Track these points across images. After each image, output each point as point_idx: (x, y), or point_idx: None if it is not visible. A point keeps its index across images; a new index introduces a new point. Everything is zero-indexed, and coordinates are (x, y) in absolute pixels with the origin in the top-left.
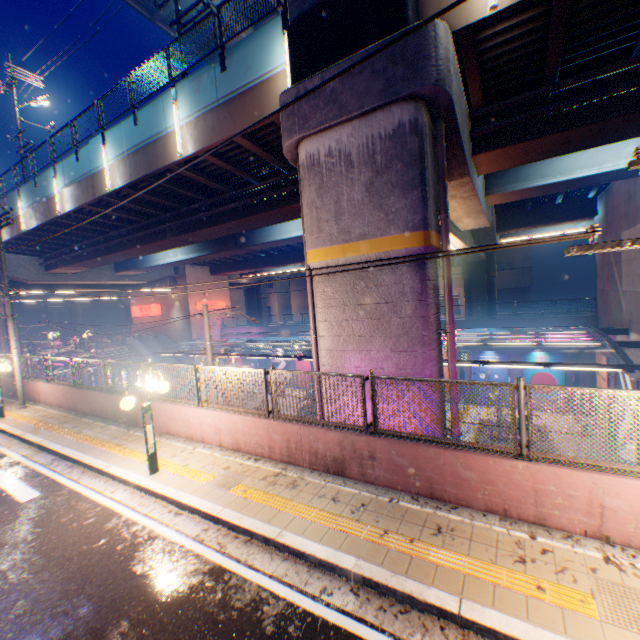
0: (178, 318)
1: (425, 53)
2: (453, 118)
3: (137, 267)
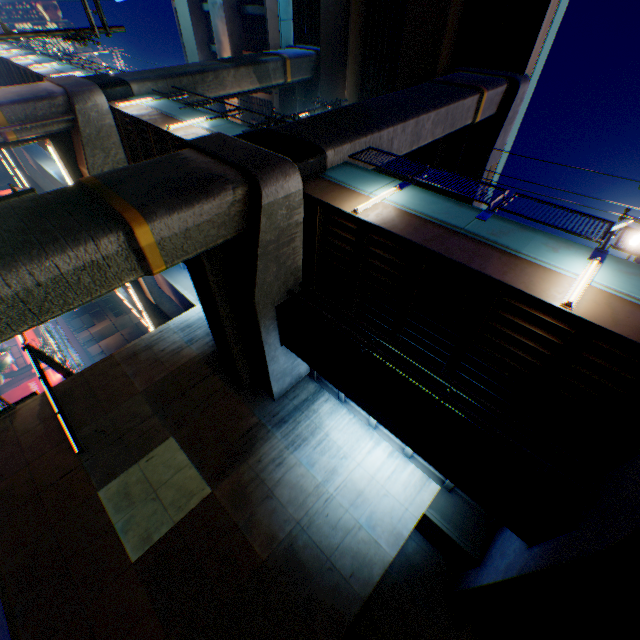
0: None
1: (85, 88)
2: (78, 118)
3: (34, 156)
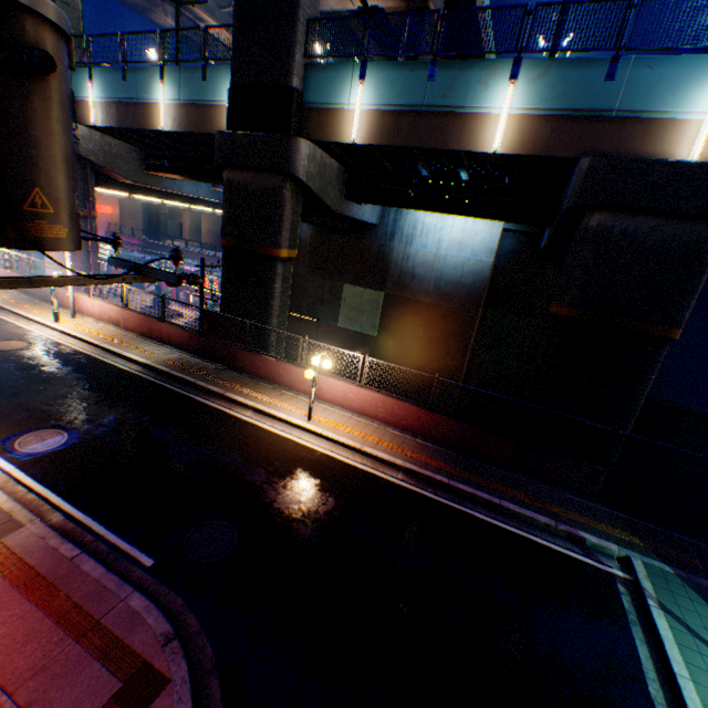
0: None
1: None
2: (92, 162)
3: None
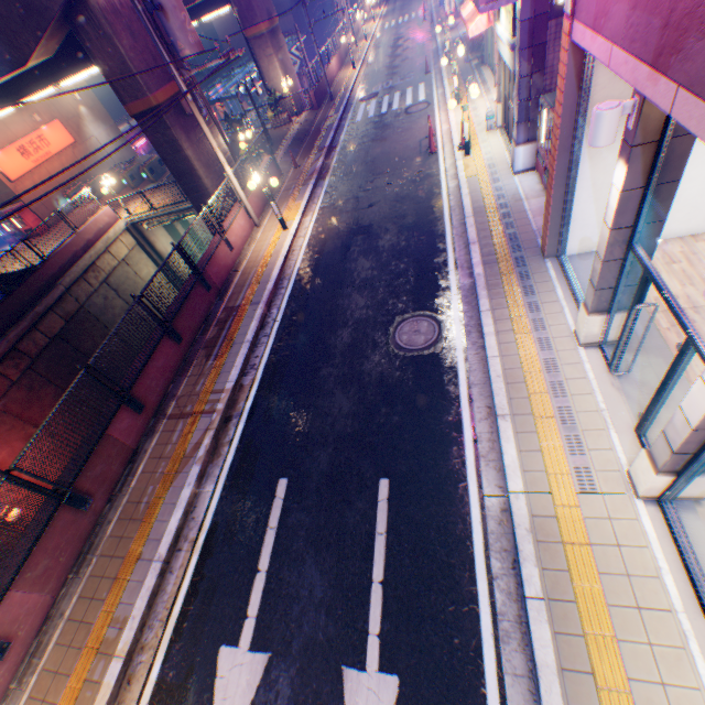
0: (101, 136)
1: None
2: None
3: None
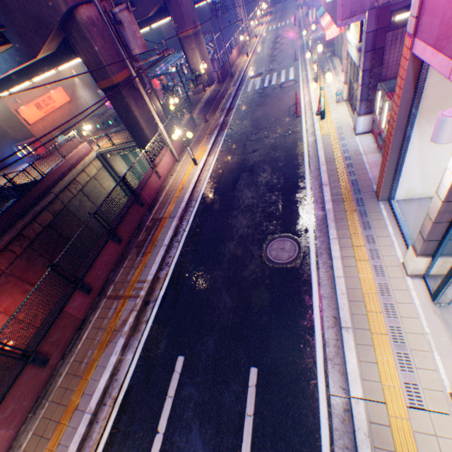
0: (87, 96)
1: None
2: None
3: None
